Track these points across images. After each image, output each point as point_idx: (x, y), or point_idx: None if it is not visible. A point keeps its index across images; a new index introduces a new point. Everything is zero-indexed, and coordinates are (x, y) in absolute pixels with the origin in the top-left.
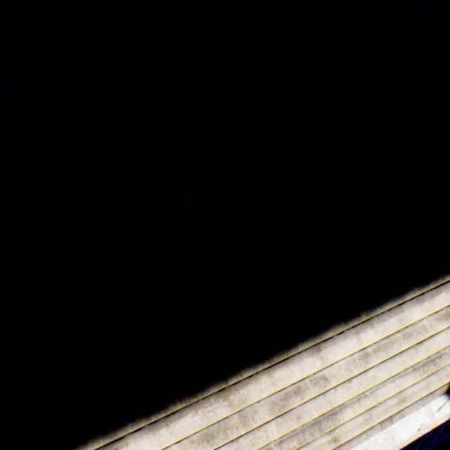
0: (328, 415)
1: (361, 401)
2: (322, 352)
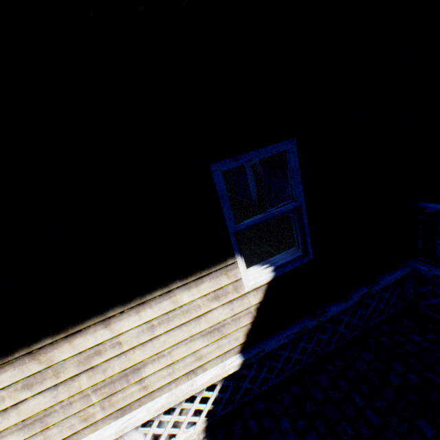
0: (132, 370)
1: (159, 359)
2: (110, 325)
